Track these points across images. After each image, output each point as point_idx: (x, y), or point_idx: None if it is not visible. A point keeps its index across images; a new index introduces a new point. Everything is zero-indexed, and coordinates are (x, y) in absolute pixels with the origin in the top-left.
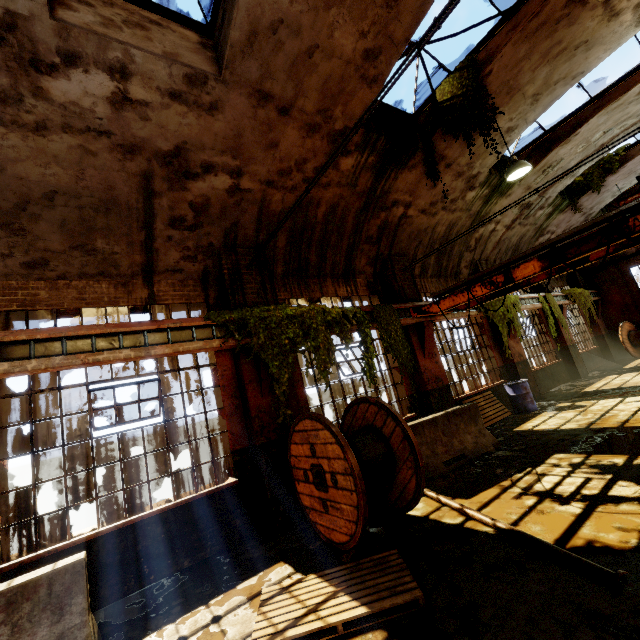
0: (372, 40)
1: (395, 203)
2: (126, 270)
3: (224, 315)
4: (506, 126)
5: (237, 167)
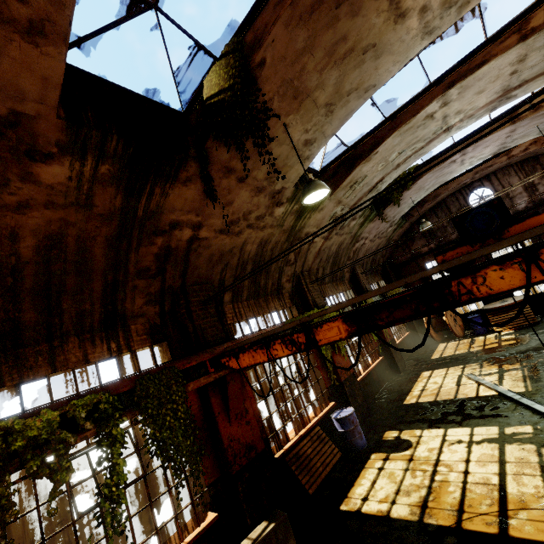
0: None
1: (175, 225)
2: None
3: None
4: (303, 138)
5: None
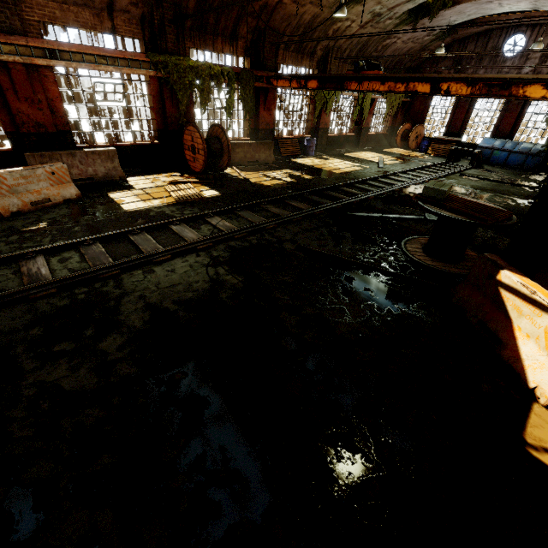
0: None
1: None
2: (98, 5)
3: (156, 57)
4: None
5: None
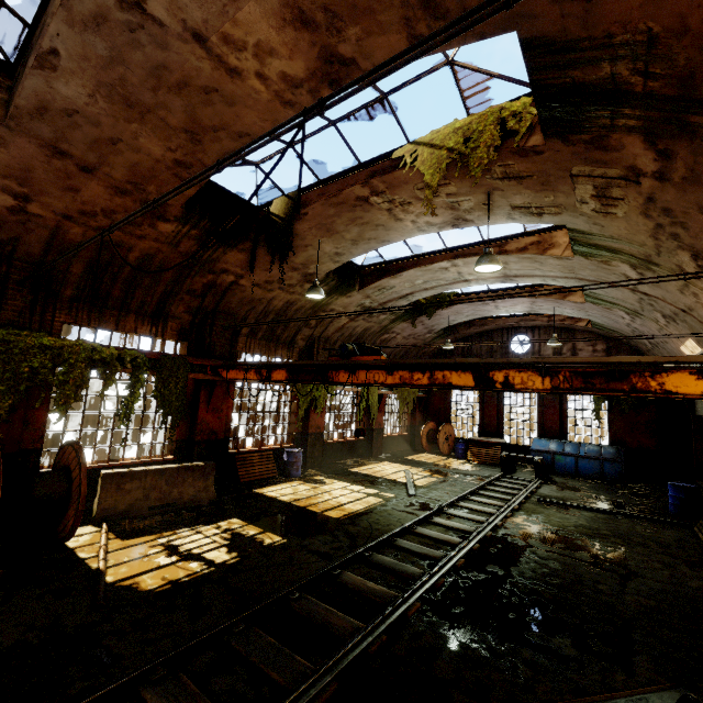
0: (182, 156)
1: (225, 271)
2: None
3: None
4: (334, 250)
5: (24, 193)
